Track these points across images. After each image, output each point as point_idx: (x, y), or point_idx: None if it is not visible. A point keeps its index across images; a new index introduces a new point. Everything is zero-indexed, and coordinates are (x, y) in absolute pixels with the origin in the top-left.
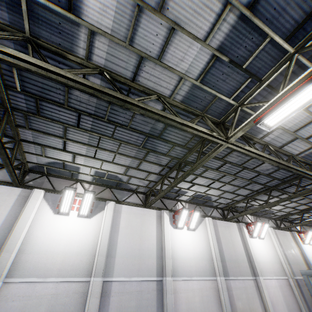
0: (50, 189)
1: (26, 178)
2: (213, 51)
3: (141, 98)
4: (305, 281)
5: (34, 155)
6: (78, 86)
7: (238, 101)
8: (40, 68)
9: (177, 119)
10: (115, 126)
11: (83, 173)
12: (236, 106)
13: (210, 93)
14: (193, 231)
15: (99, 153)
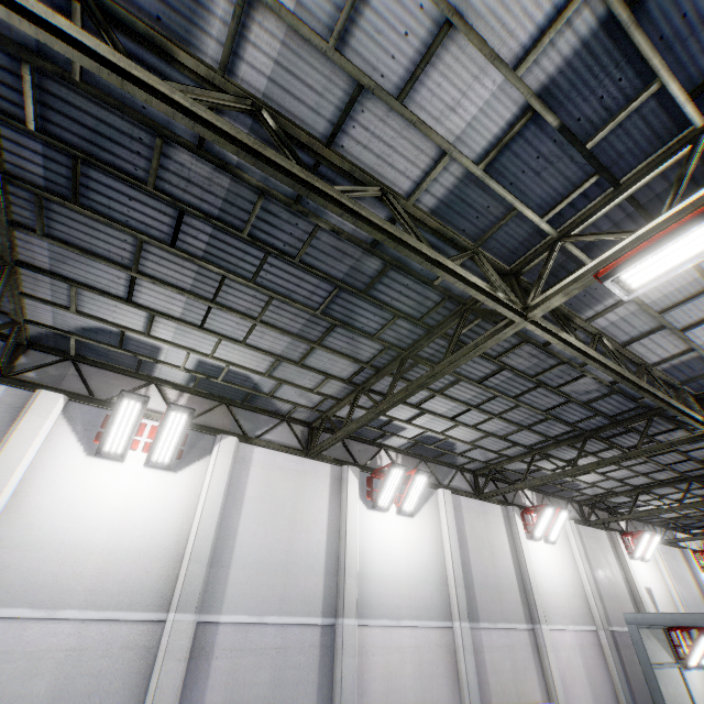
0: (81, 395)
1: (20, 361)
2: (529, 98)
3: (346, 188)
4: (634, 637)
5: (50, 305)
6: (201, 130)
7: (559, 226)
8: (108, 67)
9: (423, 250)
10: (265, 254)
11: (167, 364)
12: (551, 238)
13: (502, 201)
14: (409, 517)
15: (214, 318)
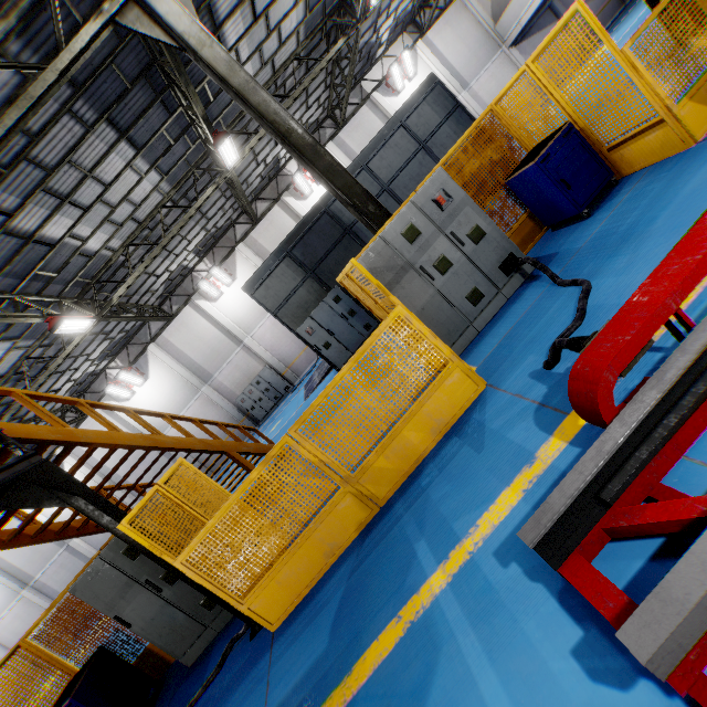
0: None
1: None
2: None
3: None
4: None
5: None
6: None
7: None
8: None
9: None
10: None
11: None
12: None
13: None
14: (148, 380)
15: None
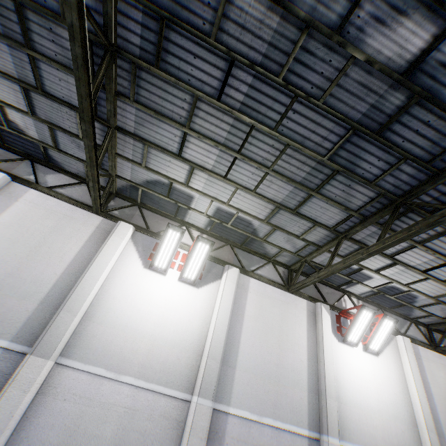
0: (142, 228)
1: (110, 203)
2: None
3: None
4: None
5: (130, 162)
6: None
7: None
8: None
9: None
10: (293, 98)
11: (195, 210)
12: None
13: None
14: (374, 355)
15: (236, 169)
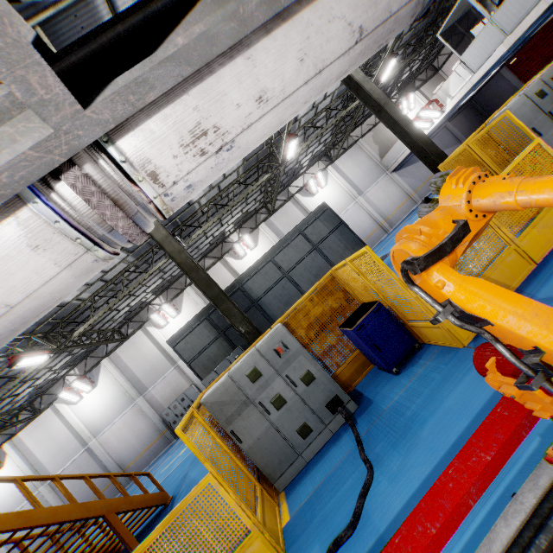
0: None
1: None
2: None
3: None
4: None
5: None
6: None
7: None
8: None
9: None
10: None
11: None
12: None
13: None
14: (95, 388)
15: None
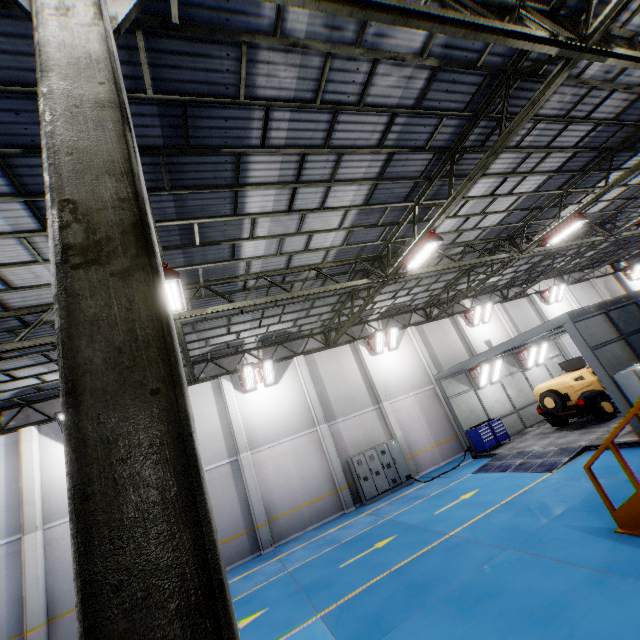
0: (44, 420)
1: (3, 420)
2: None
3: (27, 332)
4: (439, 387)
5: None
6: None
7: None
8: None
9: None
10: None
11: None
12: None
13: None
14: (275, 385)
15: None
